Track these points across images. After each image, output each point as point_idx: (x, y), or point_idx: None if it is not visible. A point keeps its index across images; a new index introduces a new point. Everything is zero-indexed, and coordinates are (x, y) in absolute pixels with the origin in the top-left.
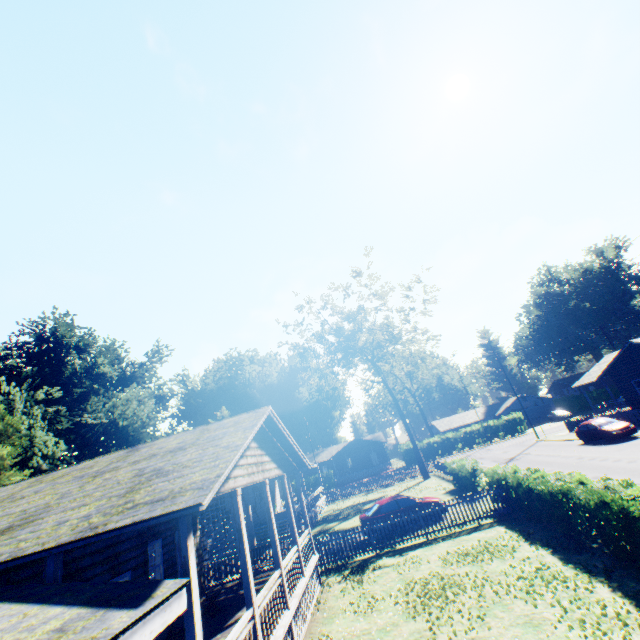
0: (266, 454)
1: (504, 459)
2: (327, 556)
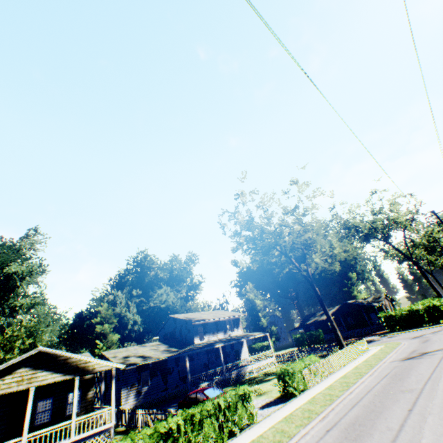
0: (45, 371)
1: (418, 352)
2: (141, 423)
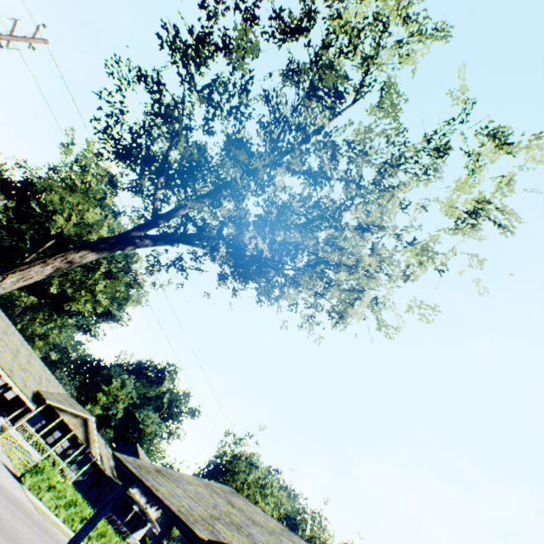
0: (83, 428)
1: None
2: None
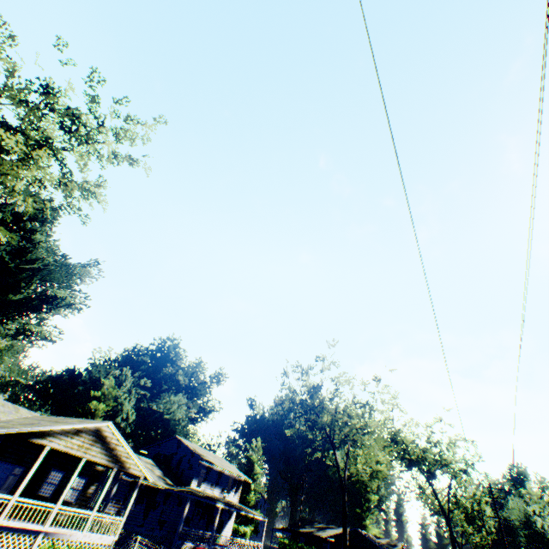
0: (99, 447)
1: None
2: None
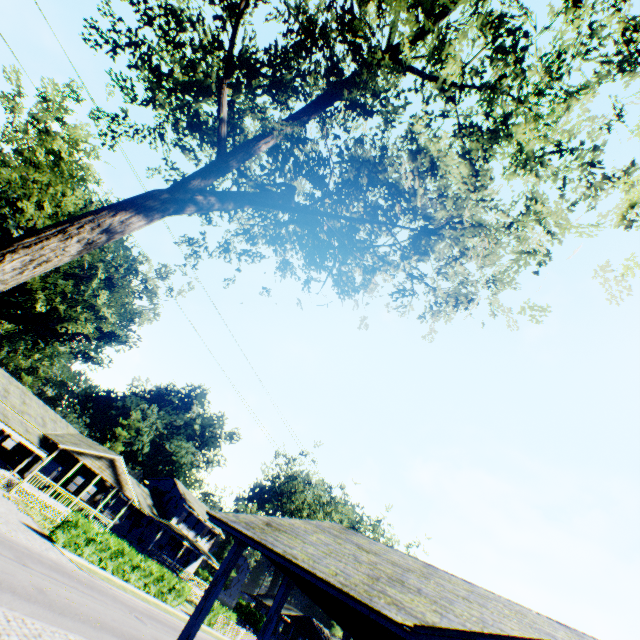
0: (111, 470)
1: None
2: None
